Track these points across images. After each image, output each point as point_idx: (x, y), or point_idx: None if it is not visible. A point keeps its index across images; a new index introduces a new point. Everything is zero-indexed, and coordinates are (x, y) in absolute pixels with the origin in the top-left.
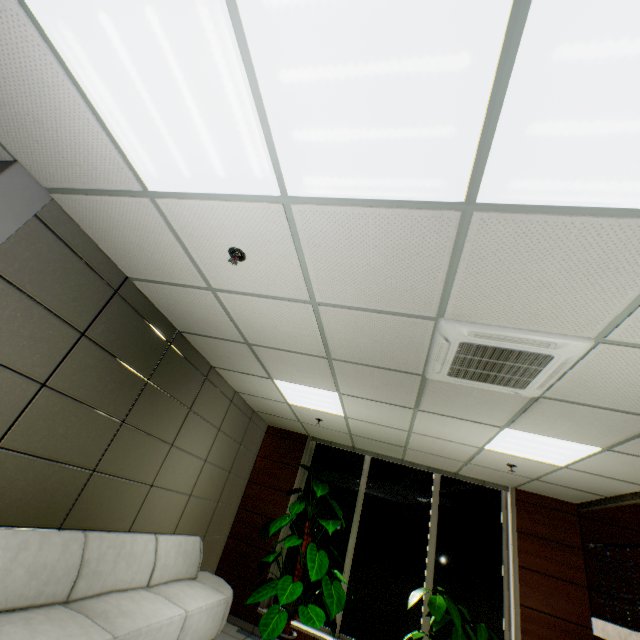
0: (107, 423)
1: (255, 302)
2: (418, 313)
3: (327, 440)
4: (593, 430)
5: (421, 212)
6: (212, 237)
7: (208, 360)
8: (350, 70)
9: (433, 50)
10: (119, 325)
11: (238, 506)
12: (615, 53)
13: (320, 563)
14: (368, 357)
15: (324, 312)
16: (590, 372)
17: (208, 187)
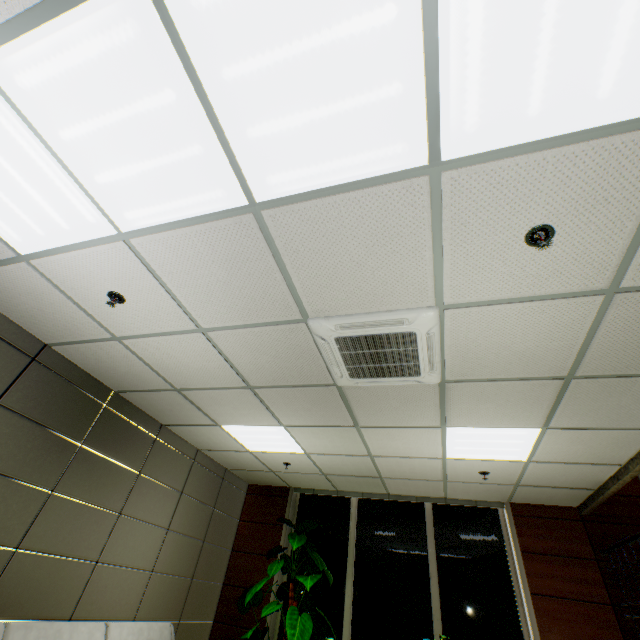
0: (31, 493)
1: (157, 342)
2: (287, 318)
3: (310, 488)
4: (516, 408)
5: (225, 221)
6: (90, 286)
7: (155, 418)
8: (104, 120)
9: (147, 92)
10: (40, 391)
11: (222, 582)
12: (260, 66)
13: (302, 628)
14: (280, 377)
15: (216, 338)
16: (461, 342)
17: (62, 240)
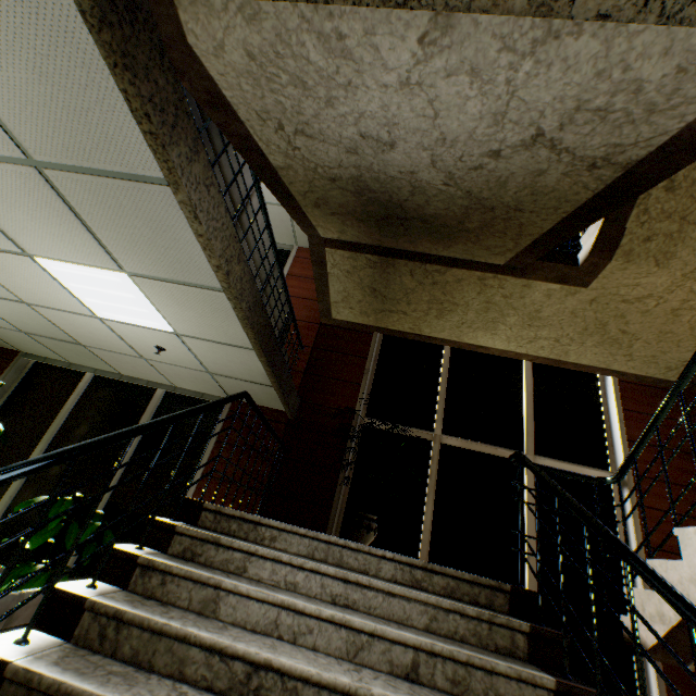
0: None
1: None
2: None
3: (43, 356)
4: (57, 226)
5: None
6: None
7: None
8: None
9: None
10: None
11: None
12: None
13: None
14: None
15: None
16: None
17: None
